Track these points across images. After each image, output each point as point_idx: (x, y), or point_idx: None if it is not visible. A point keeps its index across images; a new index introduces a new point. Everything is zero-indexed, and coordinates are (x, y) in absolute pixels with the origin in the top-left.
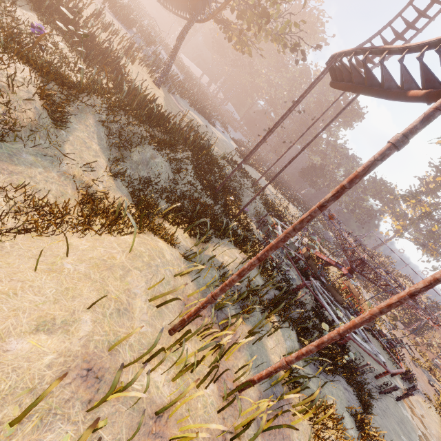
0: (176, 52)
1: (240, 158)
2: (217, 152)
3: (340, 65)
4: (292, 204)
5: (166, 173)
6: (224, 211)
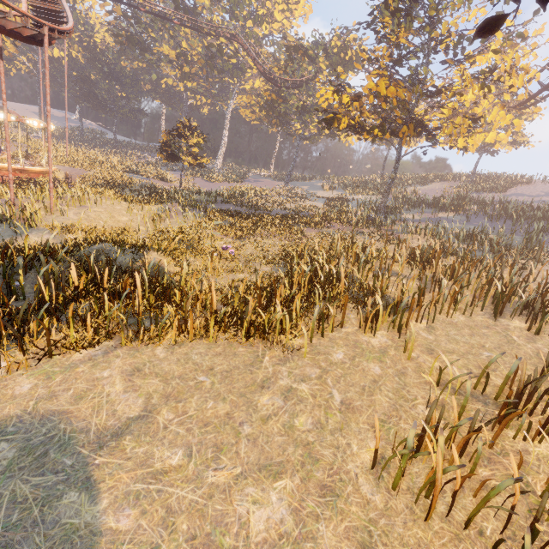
0: None
1: None
2: None
3: None
4: None
5: None
6: None
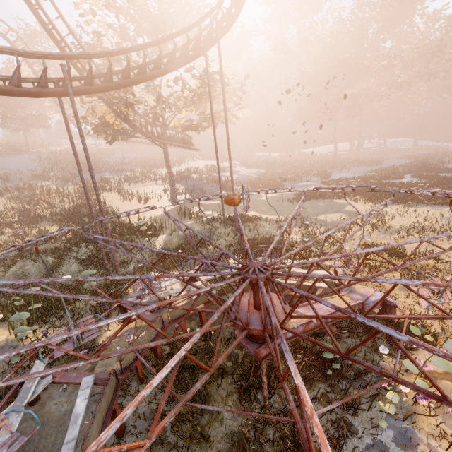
0: (169, 173)
1: (287, 201)
2: (127, 227)
3: (202, 42)
4: (438, 205)
5: (40, 274)
6: (104, 284)
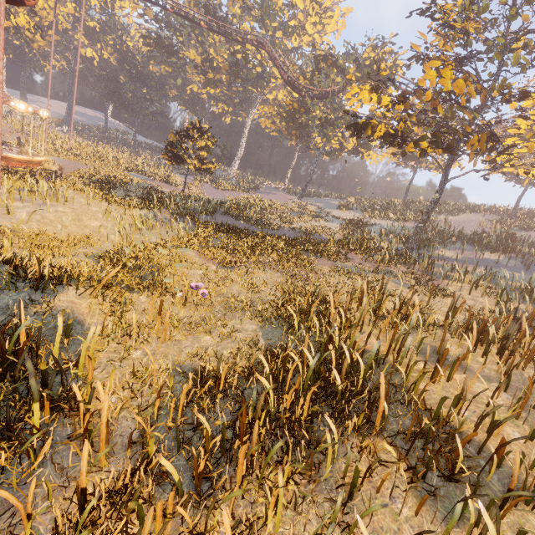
0: None
1: None
2: None
3: None
4: None
5: None
6: None
